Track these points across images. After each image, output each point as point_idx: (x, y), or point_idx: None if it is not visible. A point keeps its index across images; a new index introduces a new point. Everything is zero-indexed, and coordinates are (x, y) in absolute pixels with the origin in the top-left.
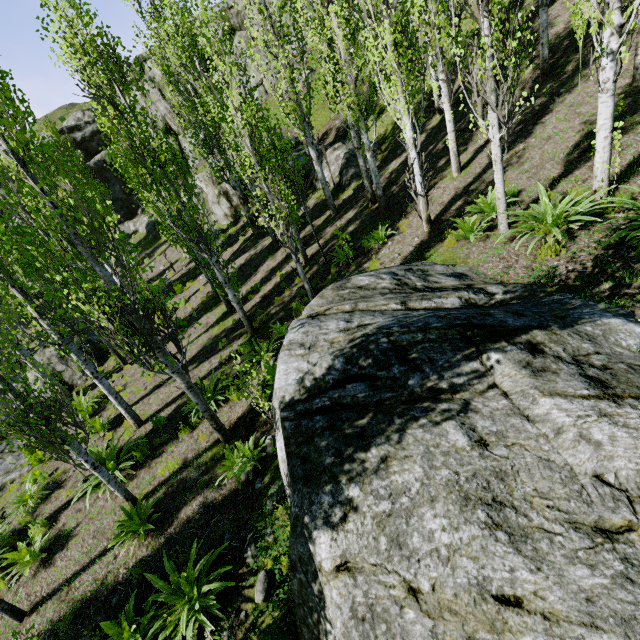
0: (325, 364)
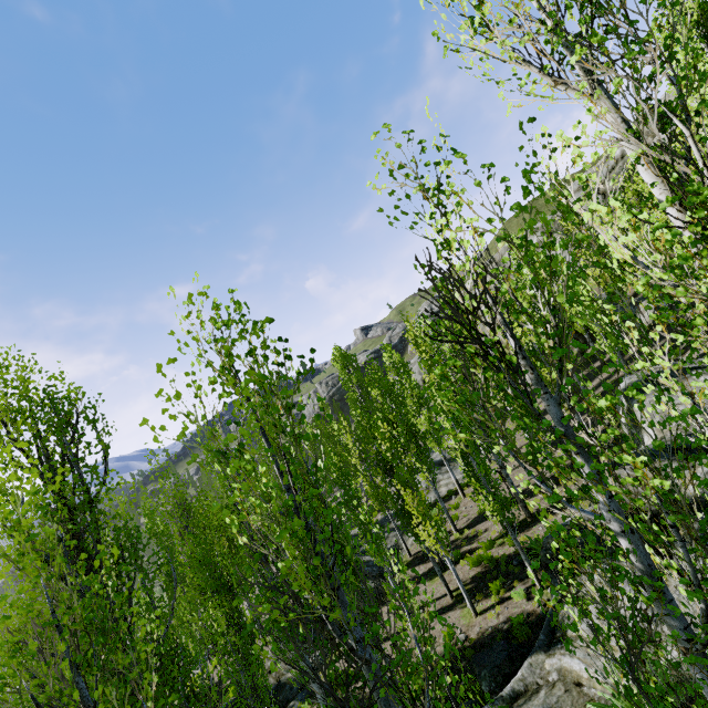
0: (635, 380)
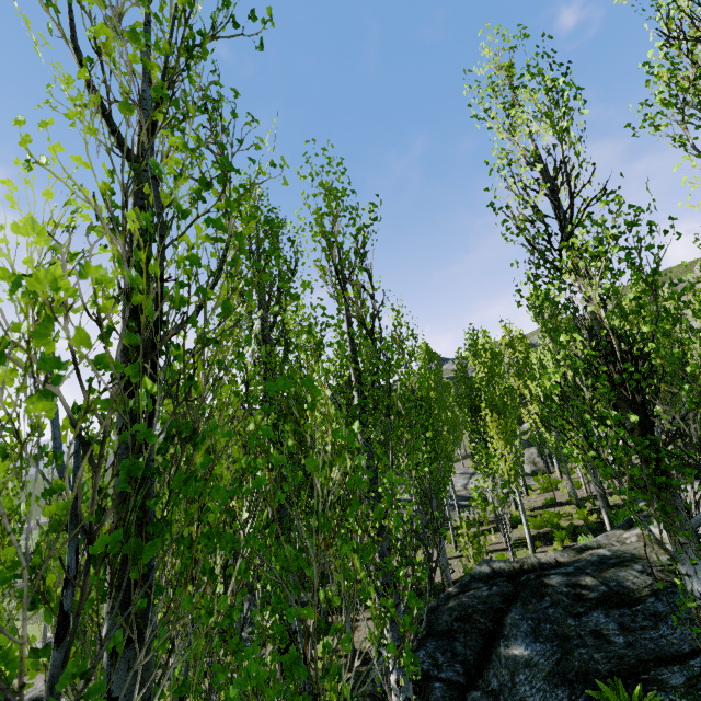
0: None
